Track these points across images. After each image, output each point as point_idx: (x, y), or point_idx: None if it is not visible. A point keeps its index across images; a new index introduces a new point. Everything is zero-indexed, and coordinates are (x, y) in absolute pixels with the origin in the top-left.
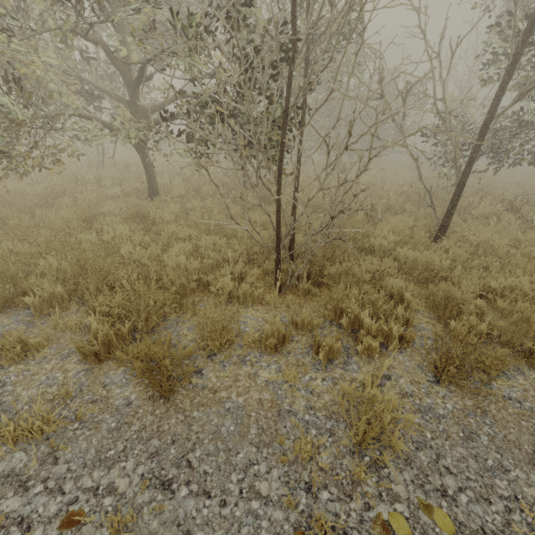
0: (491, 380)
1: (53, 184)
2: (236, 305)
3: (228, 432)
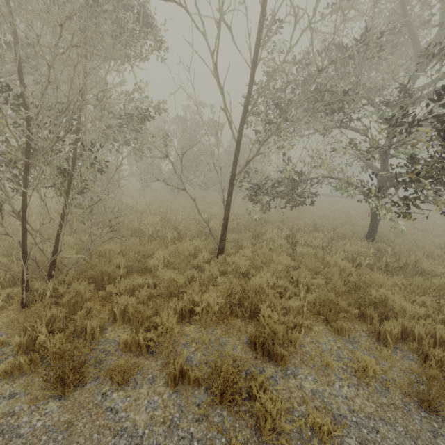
0: (70, 394)
1: None
2: None
3: None
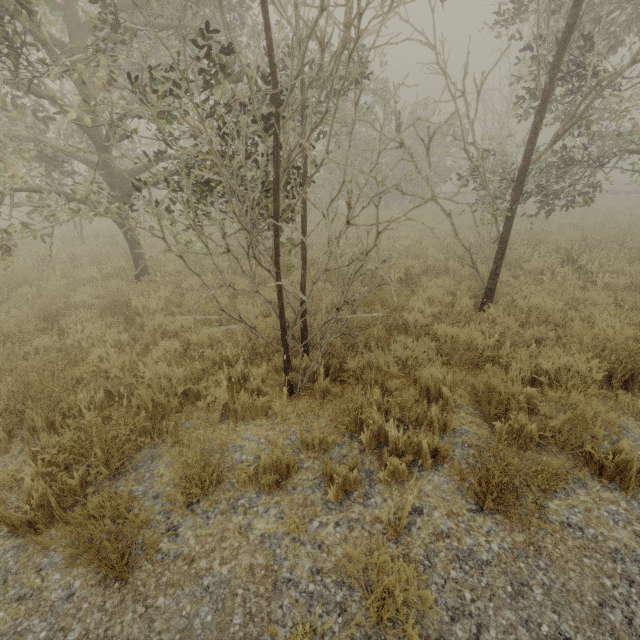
0: (540, 510)
1: (9, 271)
2: (230, 424)
3: (203, 626)
